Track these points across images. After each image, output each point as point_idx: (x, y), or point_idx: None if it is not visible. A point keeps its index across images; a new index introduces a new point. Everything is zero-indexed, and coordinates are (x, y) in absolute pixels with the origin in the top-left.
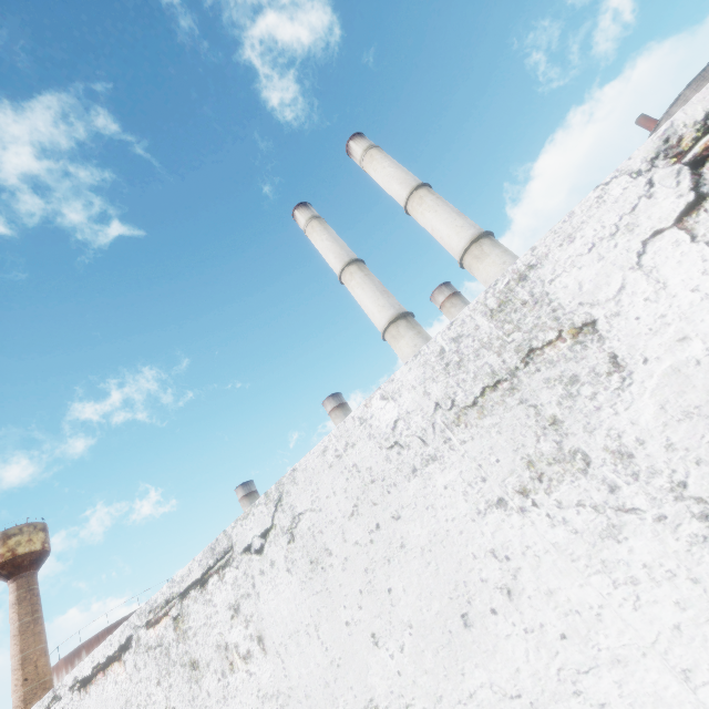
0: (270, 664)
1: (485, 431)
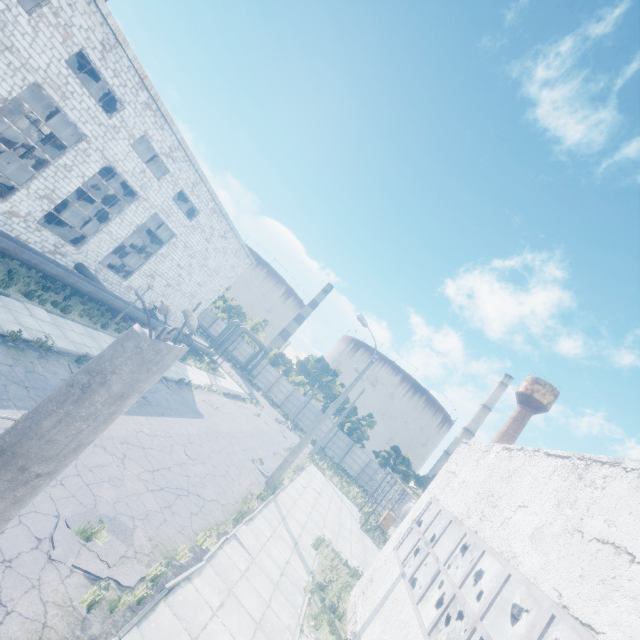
0: (600, 494)
1: None
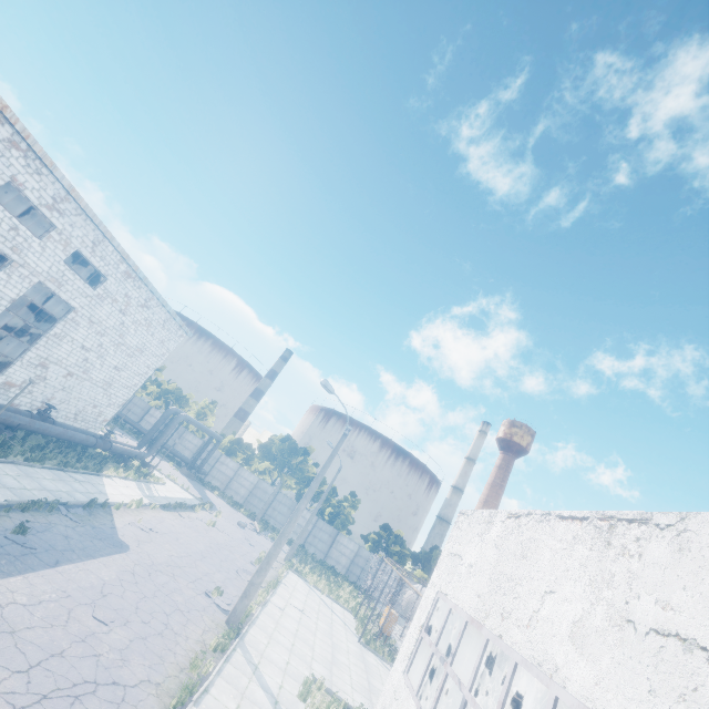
0: (638, 564)
1: None
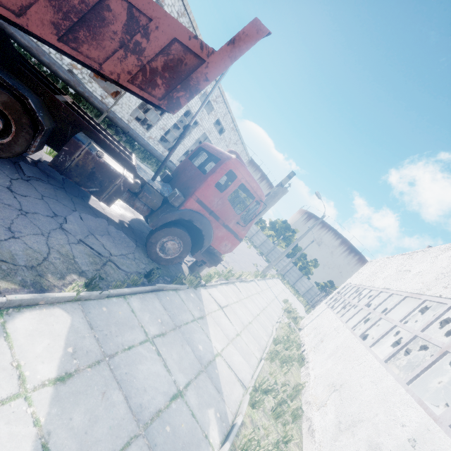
0: (411, 260)
1: (439, 252)
